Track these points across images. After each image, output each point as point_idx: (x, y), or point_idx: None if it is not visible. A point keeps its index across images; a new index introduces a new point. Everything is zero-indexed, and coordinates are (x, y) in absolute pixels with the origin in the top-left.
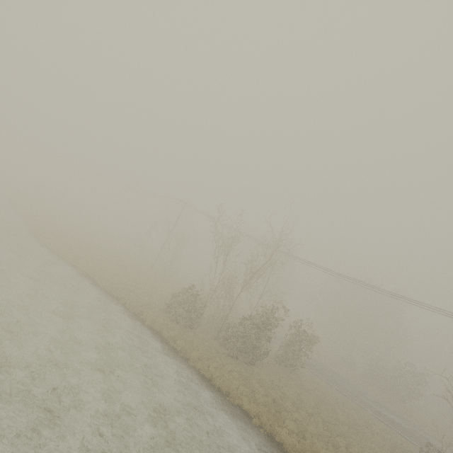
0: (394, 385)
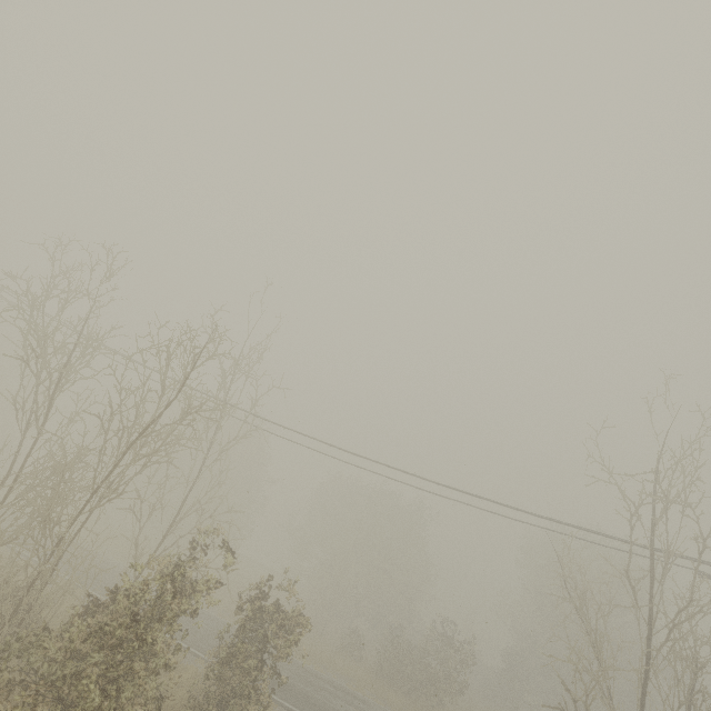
0: (426, 674)
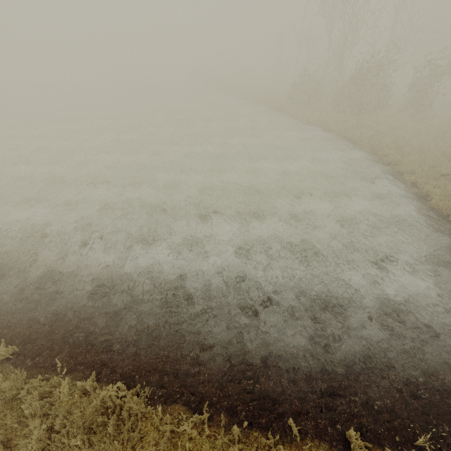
0: None
